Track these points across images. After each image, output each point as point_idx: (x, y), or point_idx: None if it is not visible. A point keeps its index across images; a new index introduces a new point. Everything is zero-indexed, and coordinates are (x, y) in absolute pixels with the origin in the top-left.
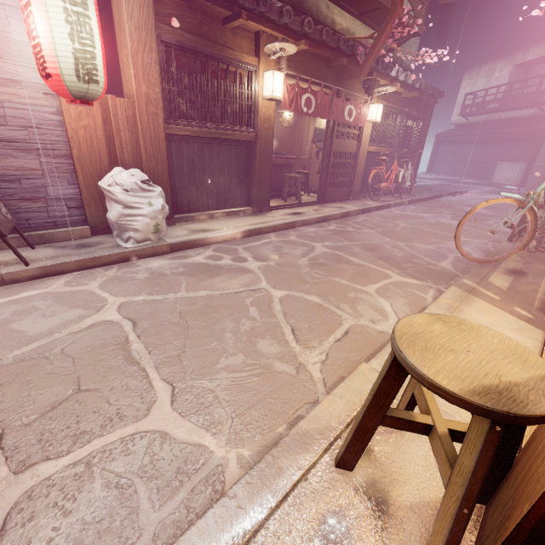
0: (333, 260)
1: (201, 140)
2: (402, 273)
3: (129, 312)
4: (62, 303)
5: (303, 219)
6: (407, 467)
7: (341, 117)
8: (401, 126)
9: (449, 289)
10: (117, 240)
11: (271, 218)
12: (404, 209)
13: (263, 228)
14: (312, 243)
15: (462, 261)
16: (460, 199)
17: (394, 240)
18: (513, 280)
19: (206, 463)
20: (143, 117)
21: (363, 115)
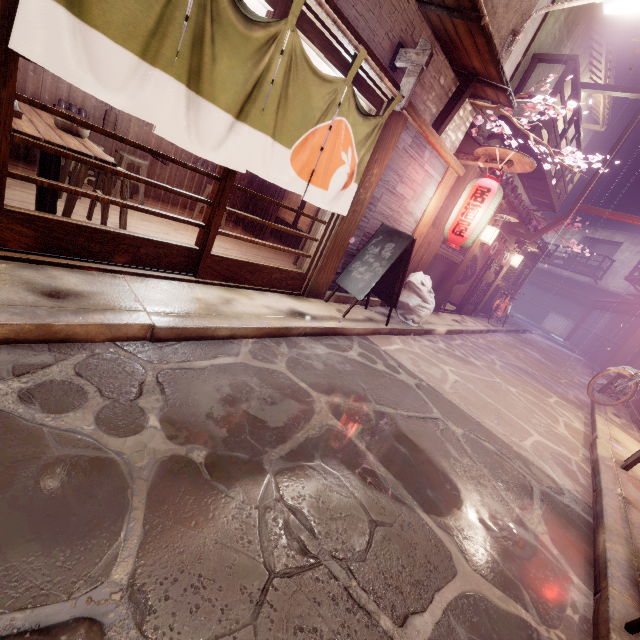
0: (513, 373)
1: (438, 256)
2: (556, 396)
3: (460, 377)
4: (423, 360)
5: (467, 329)
6: (639, 475)
7: (501, 259)
8: (519, 270)
9: (596, 415)
10: (399, 317)
11: (448, 321)
12: (507, 338)
13: (453, 330)
14: (487, 353)
15: (578, 398)
16: (532, 339)
17: (529, 368)
18: (619, 420)
19: (570, 458)
20: (435, 241)
21: (510, 260)
